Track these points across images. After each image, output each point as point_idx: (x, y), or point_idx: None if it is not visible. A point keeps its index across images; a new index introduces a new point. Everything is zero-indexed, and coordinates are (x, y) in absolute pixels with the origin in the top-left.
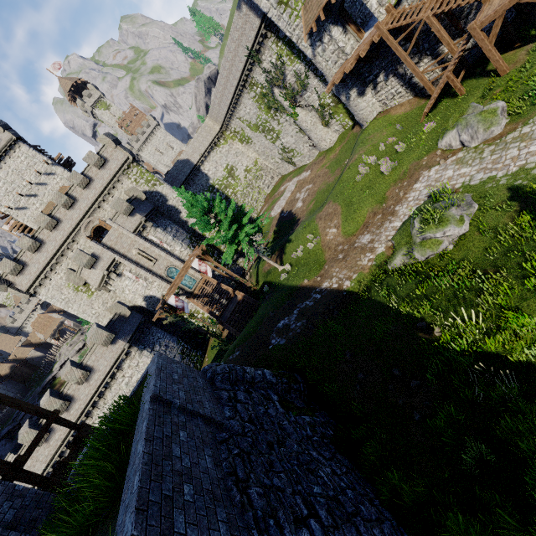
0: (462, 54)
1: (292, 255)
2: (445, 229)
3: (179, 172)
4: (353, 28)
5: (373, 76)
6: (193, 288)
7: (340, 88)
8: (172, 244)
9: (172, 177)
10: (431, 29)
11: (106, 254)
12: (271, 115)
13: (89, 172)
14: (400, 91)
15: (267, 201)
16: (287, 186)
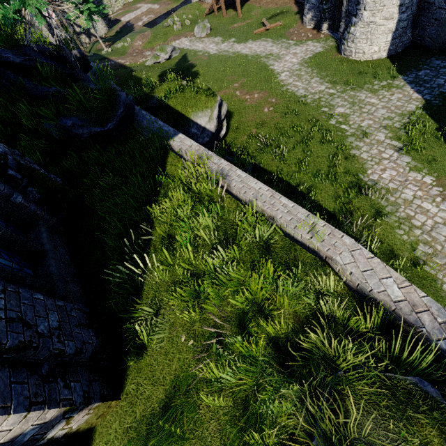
0: None
1: (115, 45)
2: (161, 53)
3: None
4: None
5: None
6: None
7: None
8: None
9: None
10: None
11: None
12: None
13: None
14: None
15: (125, 7)
16: (143, 6)
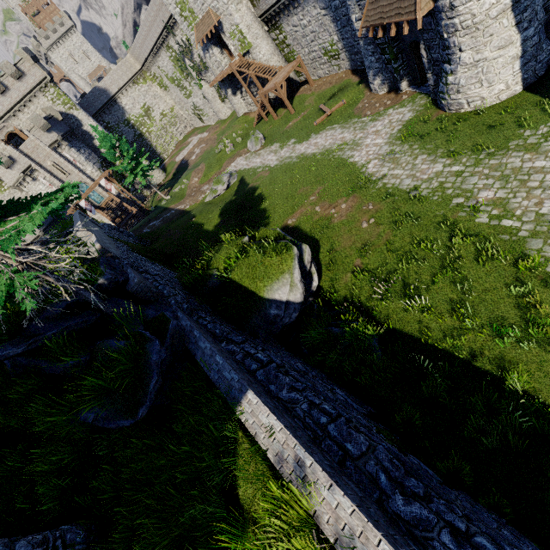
0: (269, 99)
1: (173, 190)
2: (218, 186)
3: (96, 98)
4: (227, 52)
5: (240, 86)
6: (100, 203)
7: (221, 85)
8: (84, 164)
9: (89, 102)
10: (254, 81)
11: (23, 159)
12: (184, 76)
13: (5, 81)
14: (253, 102)
15: (177, 147)
16: (193, 139)
